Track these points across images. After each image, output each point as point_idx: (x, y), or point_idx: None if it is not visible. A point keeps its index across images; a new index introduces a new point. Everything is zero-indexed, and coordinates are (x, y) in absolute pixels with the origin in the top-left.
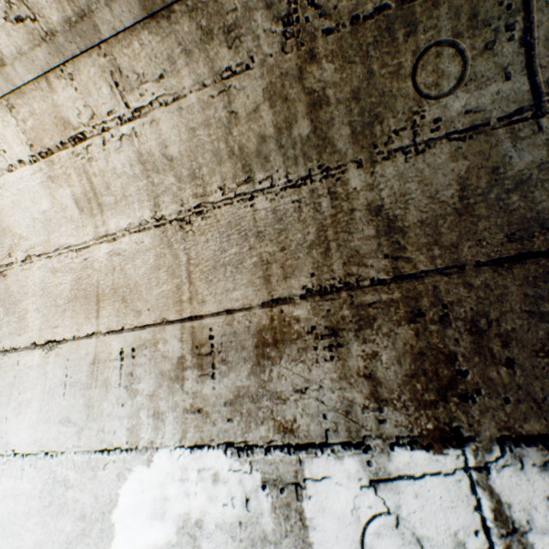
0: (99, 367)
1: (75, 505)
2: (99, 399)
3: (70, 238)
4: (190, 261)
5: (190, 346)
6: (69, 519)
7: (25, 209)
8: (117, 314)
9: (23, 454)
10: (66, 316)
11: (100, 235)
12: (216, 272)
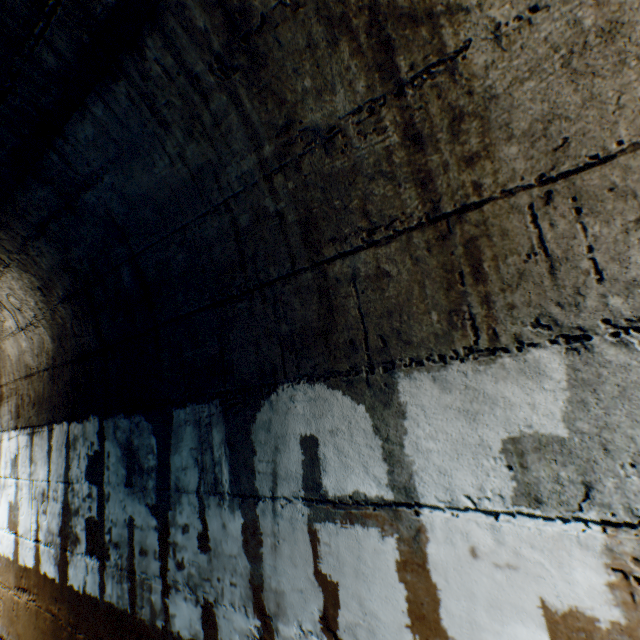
0: None
1: None
2: None
3: None
4: None
5: None
6: None
7: None
8: None
9: None
10: None
11: None
12: None
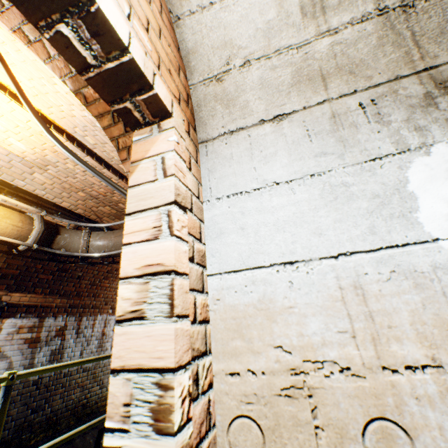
0: (340, 118)
1: (362, 193)
2: (350, 135)
3: (290, 39)
4: (413, 34)
5: (432, 86)
6: (361, 201)
7: (250, 22)
8: (346, 83)
9: (286, 182)
10: (291, 96)
11: (321, 32)
12: (443, 36)
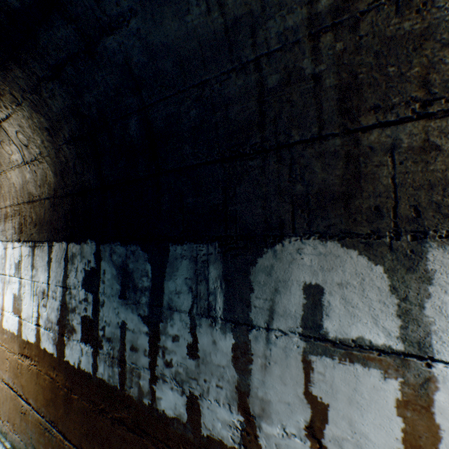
0: None
1: None
2: None
3: None
4: None
5: None
6: None
7: None
8: None
9: None
10: None
11: None
12: None
